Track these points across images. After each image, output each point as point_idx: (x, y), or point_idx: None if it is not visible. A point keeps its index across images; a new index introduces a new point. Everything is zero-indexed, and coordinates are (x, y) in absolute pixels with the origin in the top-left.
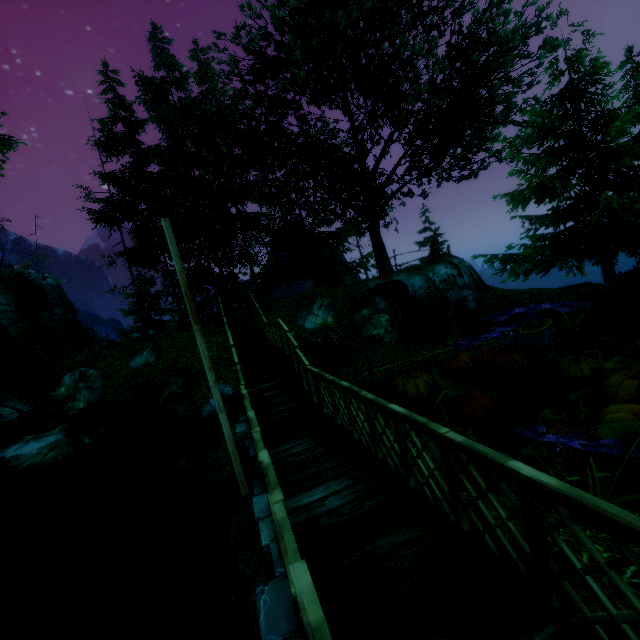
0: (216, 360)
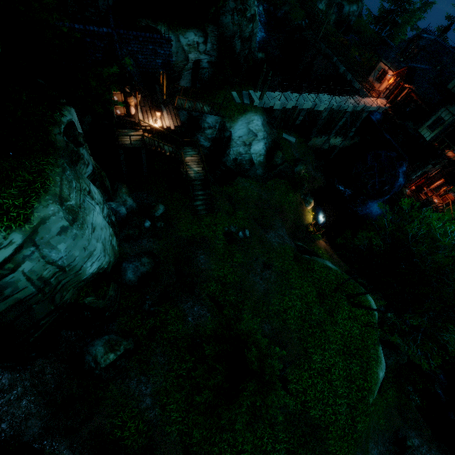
0: (295, 4)
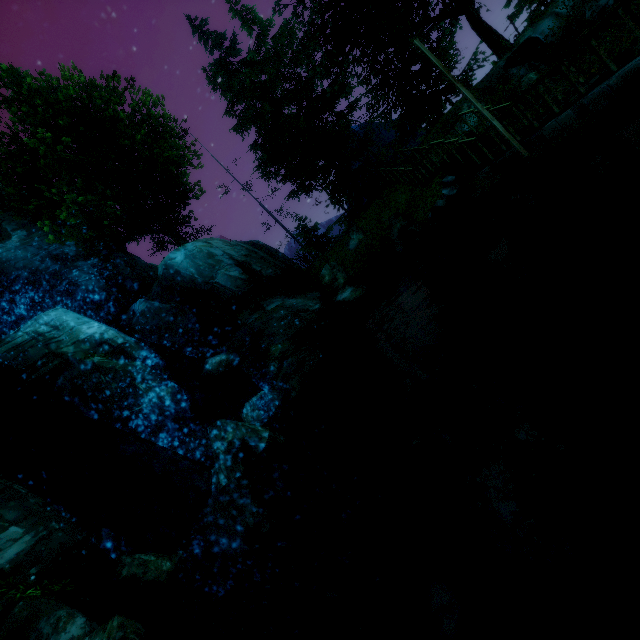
0: (411, 198)
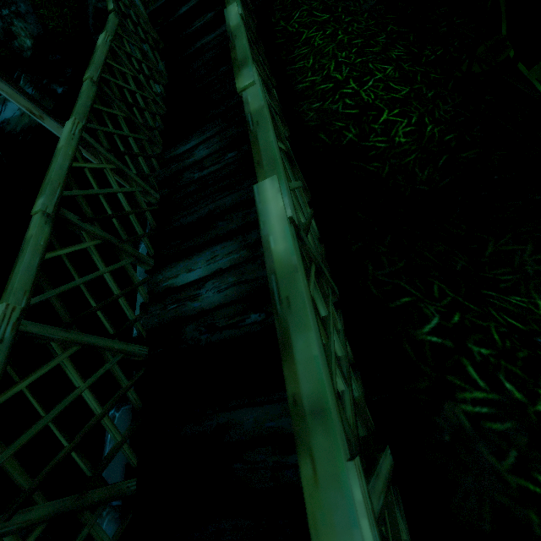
0: None
